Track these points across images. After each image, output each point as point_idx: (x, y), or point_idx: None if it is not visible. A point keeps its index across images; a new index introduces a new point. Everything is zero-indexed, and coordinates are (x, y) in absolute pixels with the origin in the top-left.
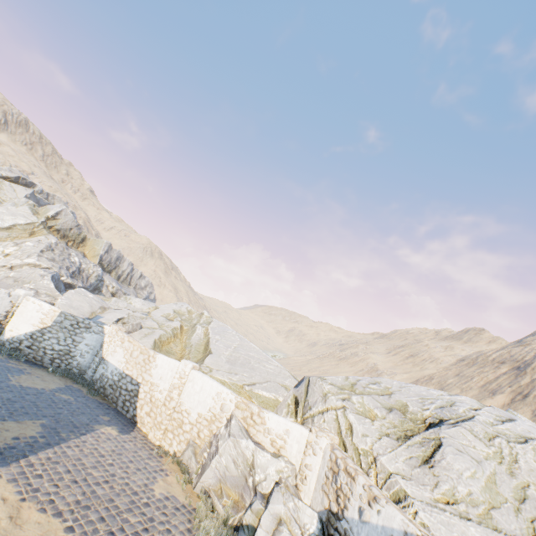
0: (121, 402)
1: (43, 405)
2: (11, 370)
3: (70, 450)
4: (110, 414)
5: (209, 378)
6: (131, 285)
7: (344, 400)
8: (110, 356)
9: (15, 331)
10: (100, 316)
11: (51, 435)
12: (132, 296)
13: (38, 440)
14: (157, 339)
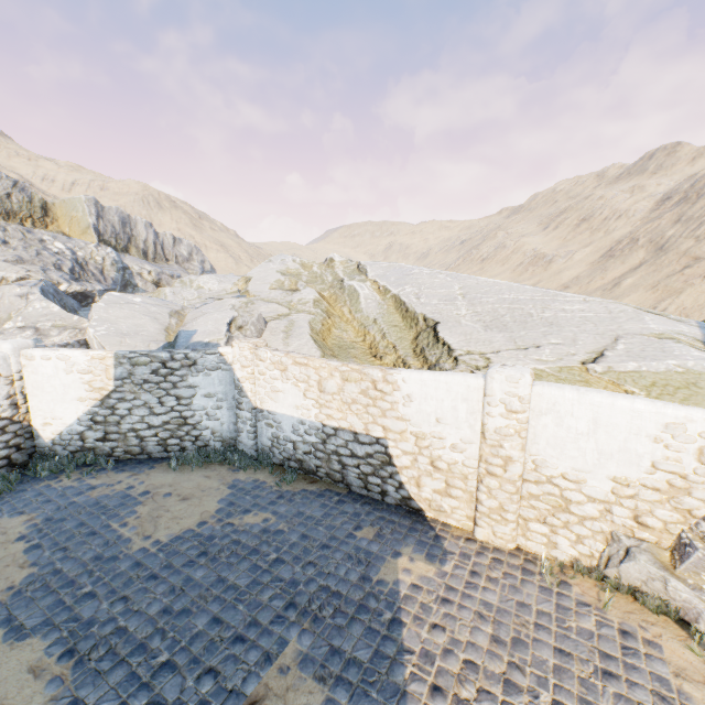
0: (354, 480)
1: (244, 582)
2: (108, 509)
3: None
4: (360, 516)
5: (609, 396)
6: (168, 260)
7: None
8: (271, 402)
9: (54, 423)
10: (186, 331)
11: (357, 698)
12: (184, 276)
13: None
14: (311, 333)
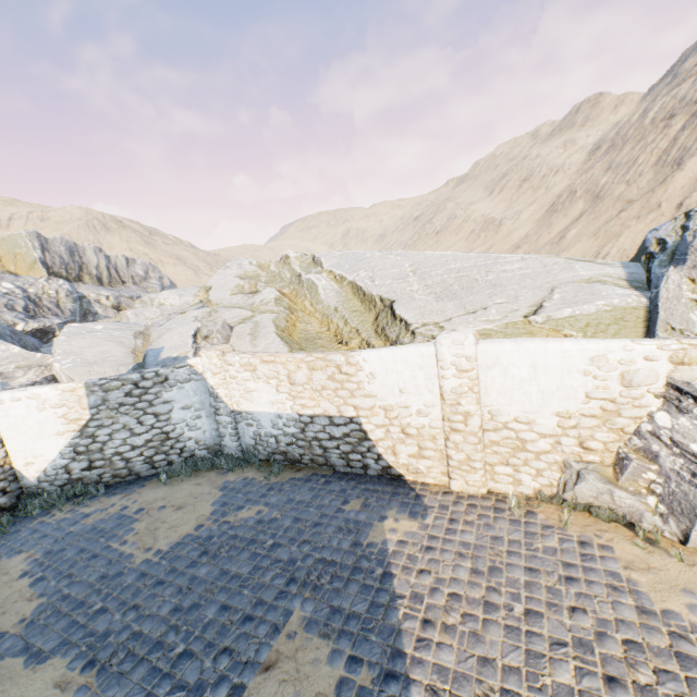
0: (336, 460)
1: (246, 570)
2: (106, 532)
3: (441, 654)
4: (346, 491)
5: (542, 342)
6: (125, 282)
7: None
8: (247, 403)
9: (36, 461)
10: (153, 350)
11: (359, 644)
12: (144, 295)
13: (363, 691)
14: (276, 331)
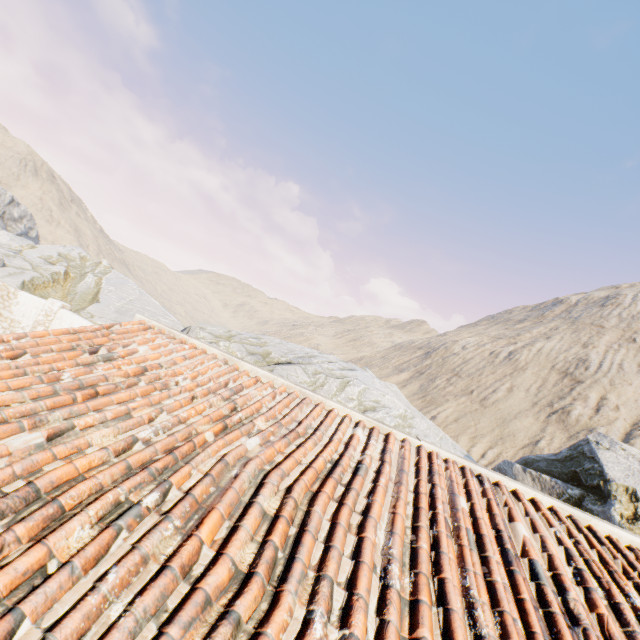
0: None
1: None
2: None
3: None
4: None
5: (80, 318)
6: None
7: (212, 343)
8: None
9: None
10: None
11: None
12: None
13: None
14: (28, 281)
